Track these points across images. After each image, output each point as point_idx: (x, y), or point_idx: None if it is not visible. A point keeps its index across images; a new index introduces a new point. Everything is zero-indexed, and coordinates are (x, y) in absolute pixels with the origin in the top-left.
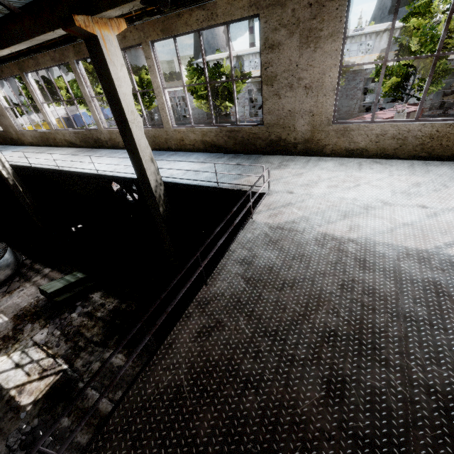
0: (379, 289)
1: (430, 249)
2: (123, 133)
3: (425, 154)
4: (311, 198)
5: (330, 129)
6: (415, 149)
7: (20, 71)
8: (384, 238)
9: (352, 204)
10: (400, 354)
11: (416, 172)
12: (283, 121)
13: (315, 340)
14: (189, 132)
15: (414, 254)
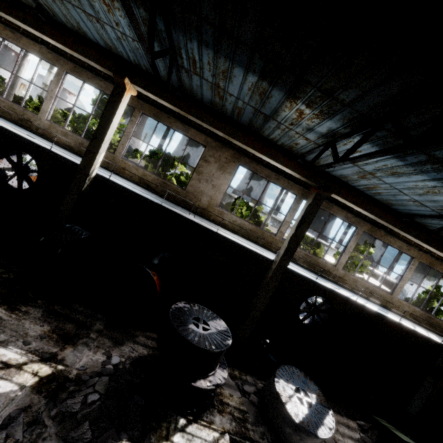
0: None
1: None
2: None
3: None
4: None
5: None
6: None
7: (301, 195)
8: None
9: None
10: None
11: None
12: None
13: None
14: (406, 305)
15: None
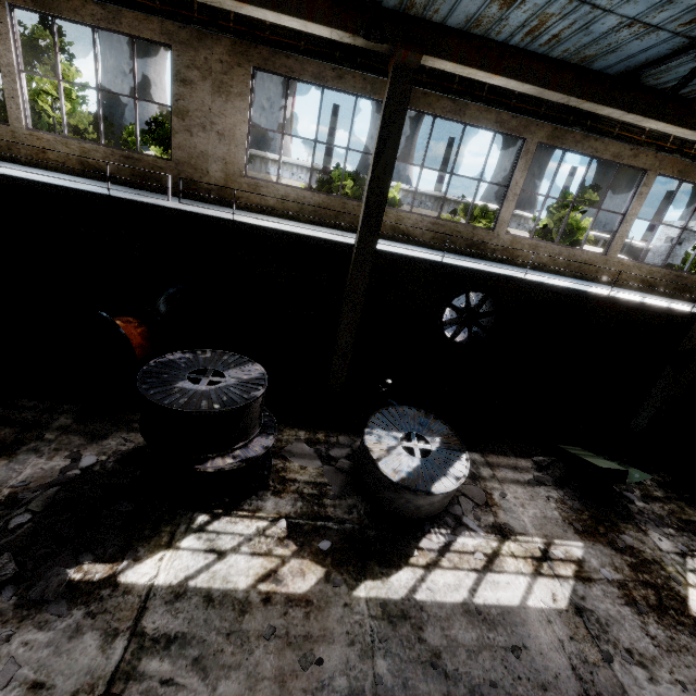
0: None
1: None
2: None
3: None
4: None
5: None
6: None
7: None
8: None
9: None
10: None
11: None
12: None
13: None
14: (634, 267)
15: None
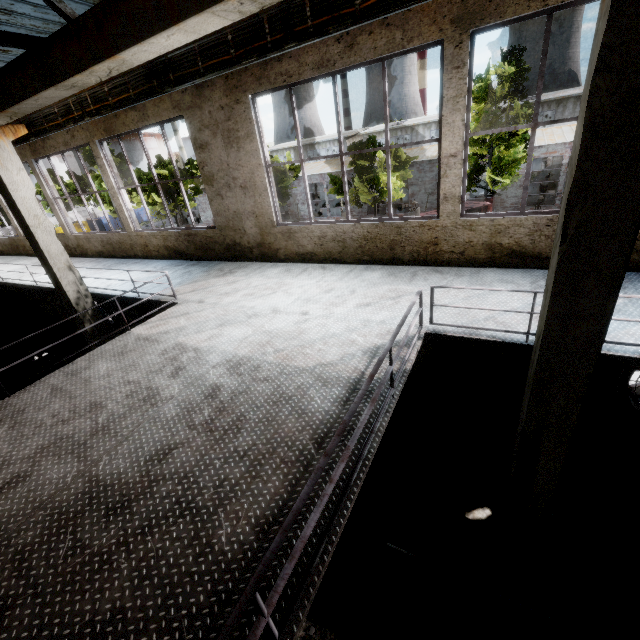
0: (162, 394)
1: (256, 355)
2: (29, 238)
3: (367, 257)
4: (212, 308)
5: (277, 231)
6: (357, 252)
7: None
8: (228, 346)
9: (242, 313)
10: (106, 450)
11: (345, 278)
12: (233, 223)
13: (48, 442)
14: (150, 236)
15: (235, 360)
